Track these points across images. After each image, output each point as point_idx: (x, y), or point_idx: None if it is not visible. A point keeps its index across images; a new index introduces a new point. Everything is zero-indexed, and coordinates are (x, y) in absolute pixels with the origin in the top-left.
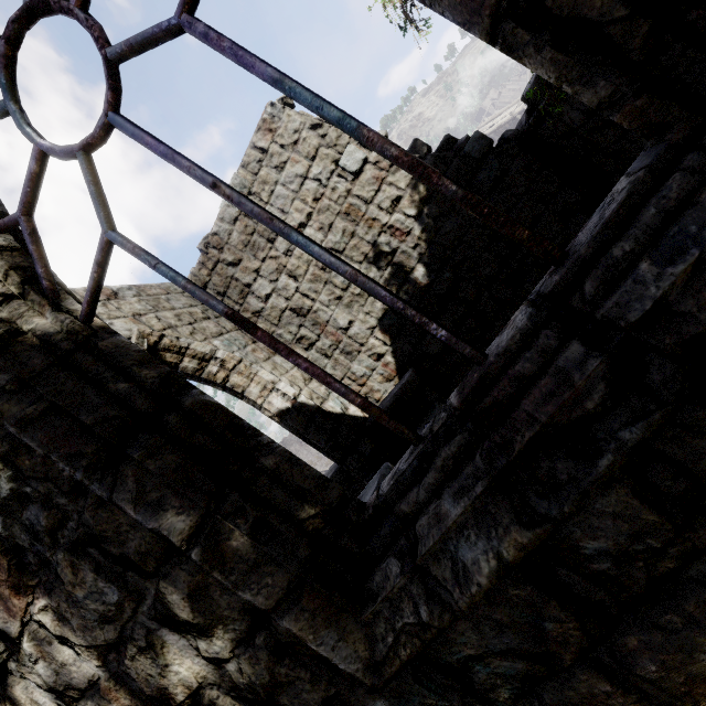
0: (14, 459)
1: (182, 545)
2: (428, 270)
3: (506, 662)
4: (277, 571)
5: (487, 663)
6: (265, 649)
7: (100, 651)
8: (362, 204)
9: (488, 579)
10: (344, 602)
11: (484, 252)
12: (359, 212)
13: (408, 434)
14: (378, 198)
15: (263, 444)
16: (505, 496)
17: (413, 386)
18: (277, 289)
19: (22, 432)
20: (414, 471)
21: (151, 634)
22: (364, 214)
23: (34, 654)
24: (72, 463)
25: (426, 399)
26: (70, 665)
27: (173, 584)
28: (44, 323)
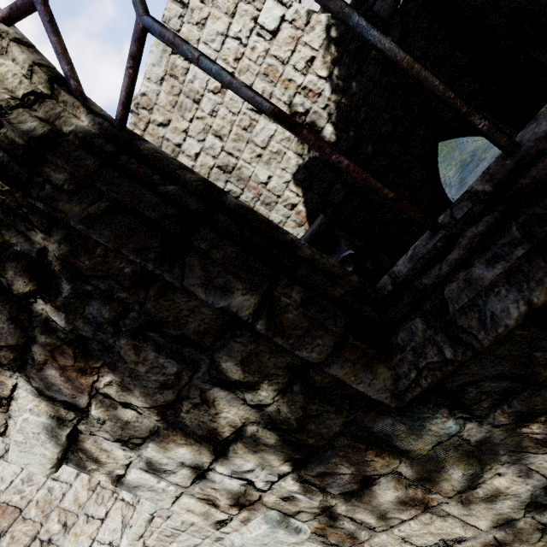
0: (74, 261)
1: (248, 319)
2: (335, 130)
3: (495, 383)
4: (324, 335)
5: (479, 386)
6: (302, 394)
7: (160, 410)
8: (279, 65)
9: (514, 321)
10: (379, 353)
11: (383, 112)
12: (276, 73)
13: (432, 221)
14: (294, 58)
15: (295, 240)
16: (541, 256)
17: (324, 228)
18: (205, 148)
19: (90, 229)
20: (435, 252)
21: (205, 393)
22: (281, 75)
23: (102, 418)
24: (143, 256)
25: (334, 238)
26: (133, 422)
27: (227, 354)
28: (82, 126)
